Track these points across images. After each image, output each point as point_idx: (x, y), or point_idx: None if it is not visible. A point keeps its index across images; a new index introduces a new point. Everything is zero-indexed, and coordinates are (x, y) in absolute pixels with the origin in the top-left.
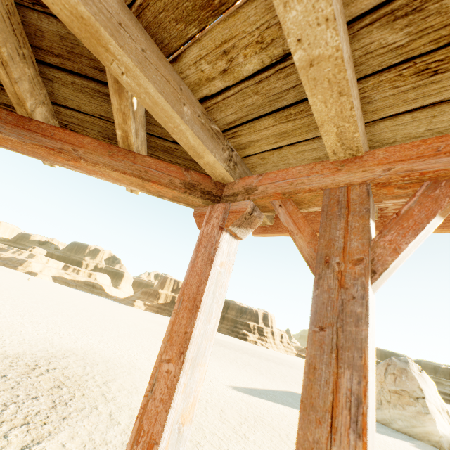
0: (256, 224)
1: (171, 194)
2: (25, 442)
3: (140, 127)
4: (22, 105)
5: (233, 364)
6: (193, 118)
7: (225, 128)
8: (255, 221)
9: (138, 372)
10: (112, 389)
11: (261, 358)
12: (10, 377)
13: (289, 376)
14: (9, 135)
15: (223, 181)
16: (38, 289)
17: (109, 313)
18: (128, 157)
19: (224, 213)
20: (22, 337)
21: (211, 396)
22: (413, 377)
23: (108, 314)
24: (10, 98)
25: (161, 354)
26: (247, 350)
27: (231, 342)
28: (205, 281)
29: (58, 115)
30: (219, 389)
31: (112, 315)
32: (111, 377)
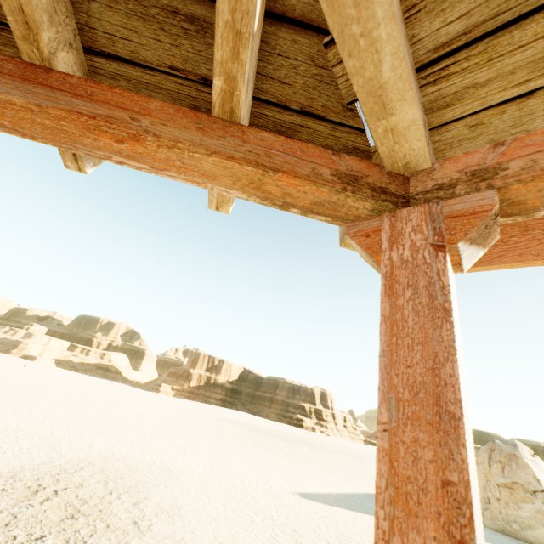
0: (492, 240)
1: (310, 197)
2: None
3: (251, 79)
4: (33, 40)
5: (294, 461)
6: (397, 16)
7: (425, 60)
8: (493, 234)
9: (177, 483)
10: (147, 513)
11: (324, 450)
12: (4, 507)
13: (363, 472)
14: (8, 92)
15: (404, 169)
16: (37, 377)
17: (129, 403)
18: (231, 131)
19: (433, 220)
20: (18, 446)
21: (277, 510)
22: (525, 464)
23: (129, 405)
24: (11, 24)
25: (384, 537)
26: (305, 440)
27: (284, 431)
28: (450, 356)
29: (93, 76)
30: (285, 499)
31: (134, 405)
32: (142, 494)
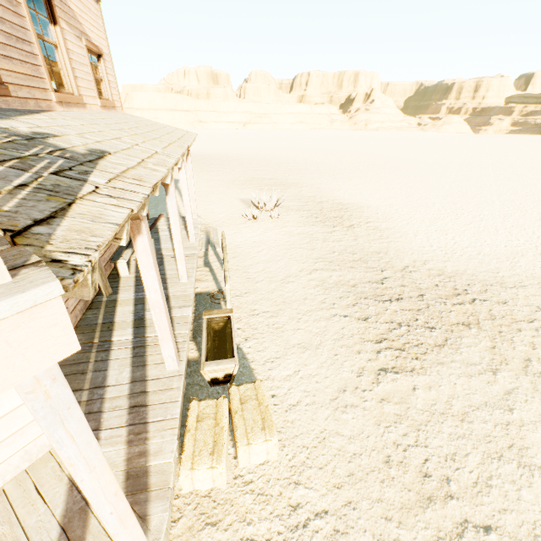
0: None
1: None
2: (387, 365)
3: None
4: None
5: None
6: None
7: None
8: None
9: None
10: None
11: None
12: (426, 298)
13: None
14: None
15: None
16: None
17: None
18: None
19: None
20: (477, 251)
21: None
22: None
23: None
24: None
25: None
26: None
27: None
28: None
29: None
30: None
31: None
32: None
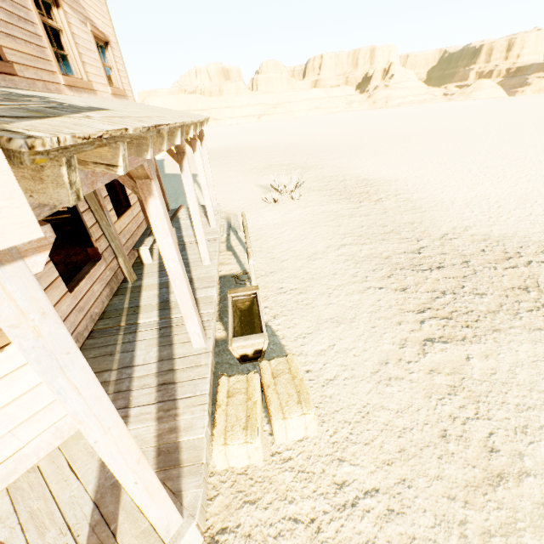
0: None
1: None
2: (433, 335)
3: None
4: None
5: None
6: None
7: None
8: None
9: None
10: None
11: None
12: (471, 264)
13: None
14: None
15: None
16: None
17: None
18: None
19: None
20: (528, 212)
21: None
22: None
23: None
24: None
25: None
26: None
27: None
28: None
29: None
30: None
31: None
32: None
